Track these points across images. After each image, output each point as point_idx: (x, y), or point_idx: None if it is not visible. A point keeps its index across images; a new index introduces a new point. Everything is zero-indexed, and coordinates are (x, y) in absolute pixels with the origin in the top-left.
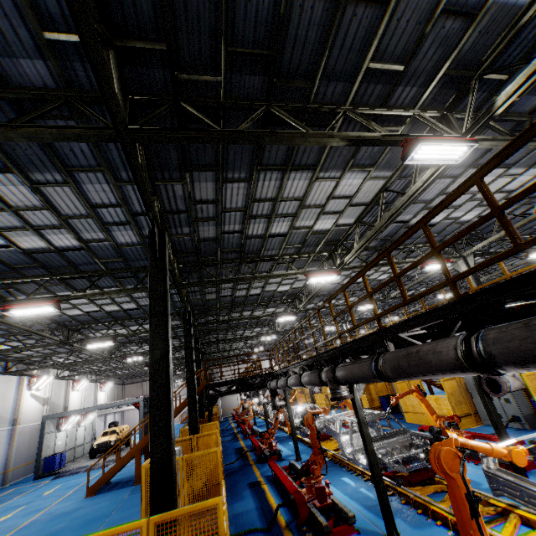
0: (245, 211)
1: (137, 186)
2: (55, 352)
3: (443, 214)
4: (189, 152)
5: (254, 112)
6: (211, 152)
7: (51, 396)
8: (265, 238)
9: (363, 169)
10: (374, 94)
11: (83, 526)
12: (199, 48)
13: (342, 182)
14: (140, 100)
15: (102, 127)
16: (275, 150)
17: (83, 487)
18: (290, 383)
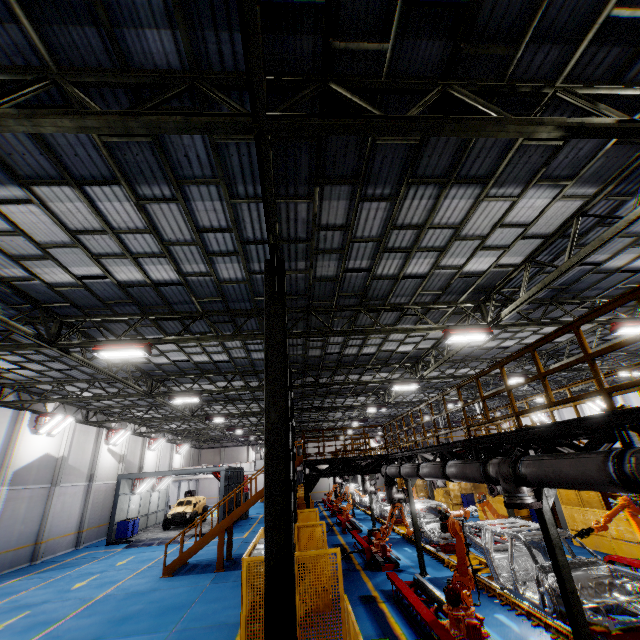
0: (380, 241)
1: (263, 198)
2: (135, 404)
3: None
4: (325, 157)
5: (421, 98)
6: (352, 158)
7: (127, 453)
8: (397, 279)
9: (556, 183)
10: (604, 63)
11: (161, 614)
12: (367, 0)
13: (520, 204)
14: (279, 81)
15: (235, 114)
16: (438, 154)
17: (158, 564)
18: (423, 473)
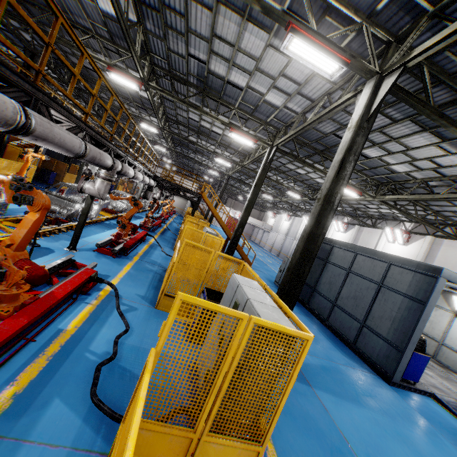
0: None
1: None
2: None
3: (243, 78)
4: None
5: None
6: None
7: None
8: None
9: None
10: None
11: None
12: None
13: None
14: None
15: None
16: None
17: None
18: None
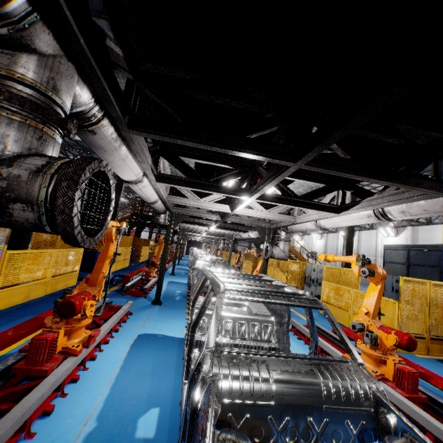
0: None
1: None
2: None
3: None
4: None
5: None
6: None
7: None
8: None
9: None
10: None
11: None
12: None
13: None
14: None
15: None
16: None
17: None
18: None
